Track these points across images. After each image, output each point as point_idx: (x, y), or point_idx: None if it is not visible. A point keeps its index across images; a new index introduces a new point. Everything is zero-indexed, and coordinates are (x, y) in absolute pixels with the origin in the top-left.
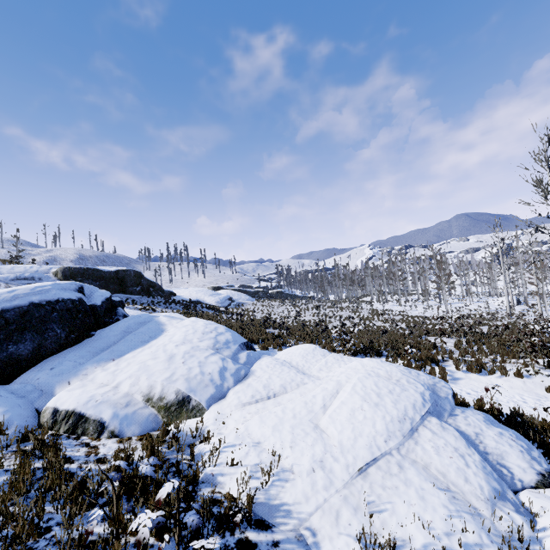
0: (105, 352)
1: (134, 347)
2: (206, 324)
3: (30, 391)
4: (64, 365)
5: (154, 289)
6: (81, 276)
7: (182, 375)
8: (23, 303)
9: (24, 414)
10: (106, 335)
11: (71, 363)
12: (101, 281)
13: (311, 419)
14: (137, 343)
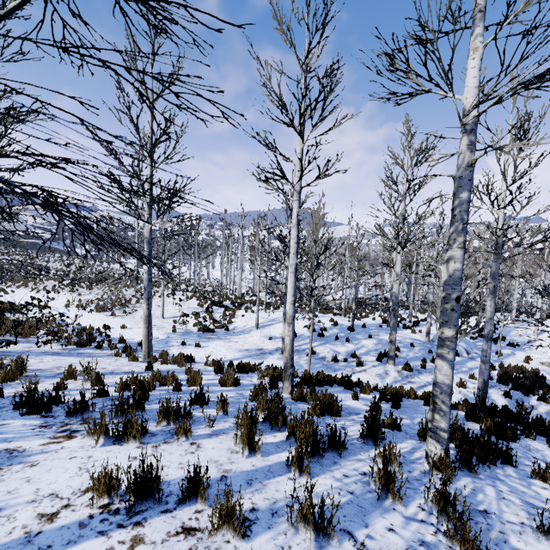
0: None
1: None
2: None
3: None
4: None
5: None
6: None
7: None
8: None
9: None
10: None
11: None
12: None
13: None
14: None
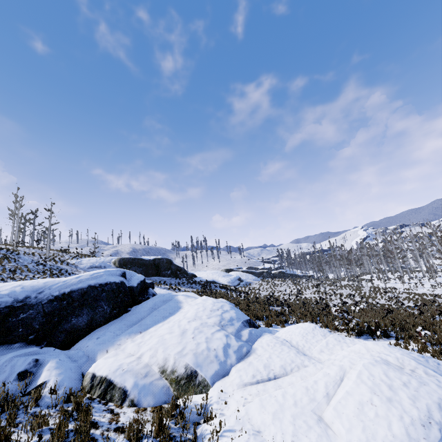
0: (135, 326)
1: (157, 322)
2: (214, 302)
3: (80, 356)
4: (106, 335)
5: (180, 272)
6: (130, 264)
7: (191, 349)
8: (84, 286)
9: (73, 377)
10: (138, 311)
11: (111, 334)
12: (143, 267)
13: (313, 409)
14: (159, 318)
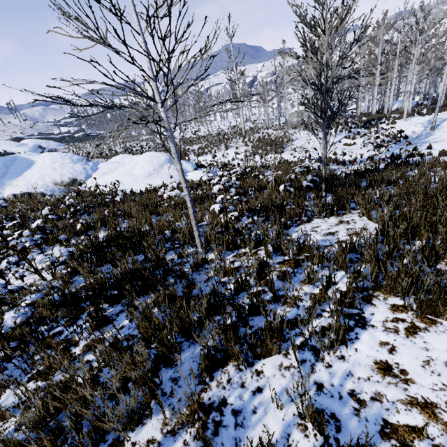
0: (8, 175)
1: (24, 170)
2: (59, 153)
3: None
4: None
5: None
6: None
7: (66, 173)
8: None
9: None
10: None
11: None
12: None
13: (129, 172)
14: (23, 169)
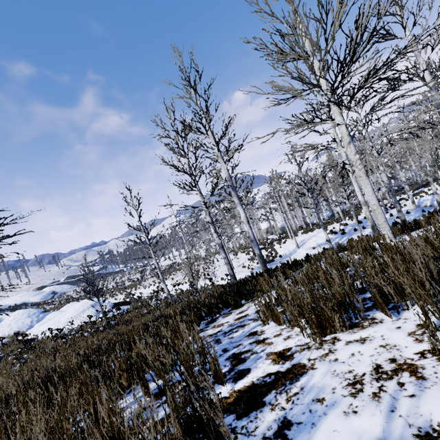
0: None
1: None
2: (24, 310)
3: None
4: None
5: None
6: None
7: (16, 327)
8: None
9: None
10: None
11: None
12: None
13: (58, 320)
14: None
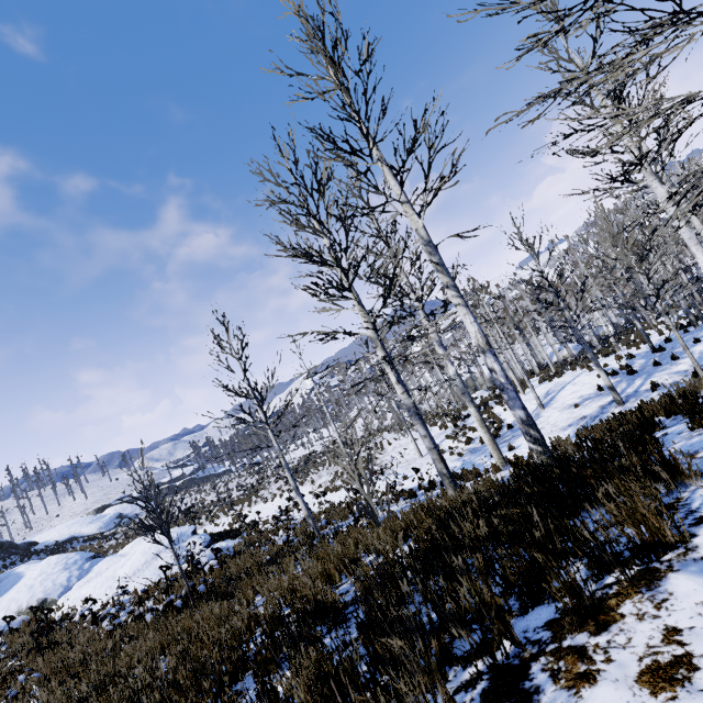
0: None
1: (0, 596)
2: (59, 557)
3: None
4: None
5: (2, 549)
6: None
7: (41, 591)
8: None
9: None
10: None
11: None
12: None
13: (114, 574)
14: (2, 593)
